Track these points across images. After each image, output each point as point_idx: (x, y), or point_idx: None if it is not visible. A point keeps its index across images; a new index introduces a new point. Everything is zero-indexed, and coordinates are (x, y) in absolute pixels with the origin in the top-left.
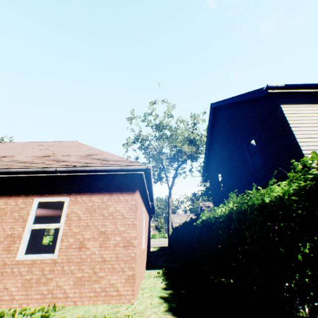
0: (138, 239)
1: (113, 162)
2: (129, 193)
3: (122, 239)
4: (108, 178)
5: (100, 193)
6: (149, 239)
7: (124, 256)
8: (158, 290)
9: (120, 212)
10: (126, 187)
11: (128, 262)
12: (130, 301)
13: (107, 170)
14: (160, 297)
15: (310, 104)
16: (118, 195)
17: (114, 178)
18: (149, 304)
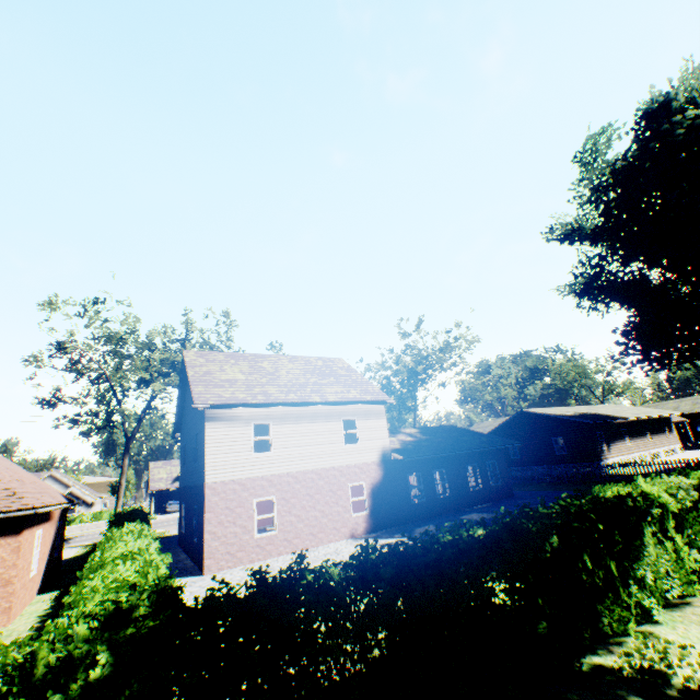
0: (22, 573)
1: None
2: (14, 535)
3: (2, 579)
4: None
5: None
6: (58, 549)
7: (3, 593)
8: (39, 612)
9: (1, 555)
10: (11, 530)
11: (7, 596)
12: (7, 625)
13: None
14: (38, 616)
15: (235, 420)
16: (0, 539)
17: None
18: (25, 622)
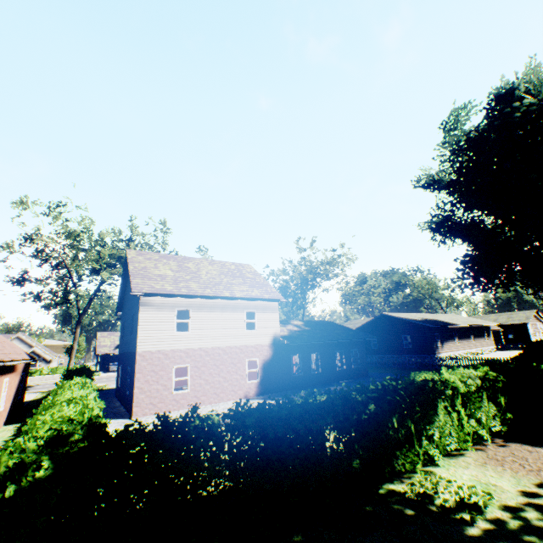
0: None
1: None
2: None
3: None
4: None
5: None
6: (21, 393)
7: None
8: (5, 438)
9: None
10: None
11: None
12: None
13: None
14: (4, 441)
15: (163, 306)
16: None
17: None
18: None
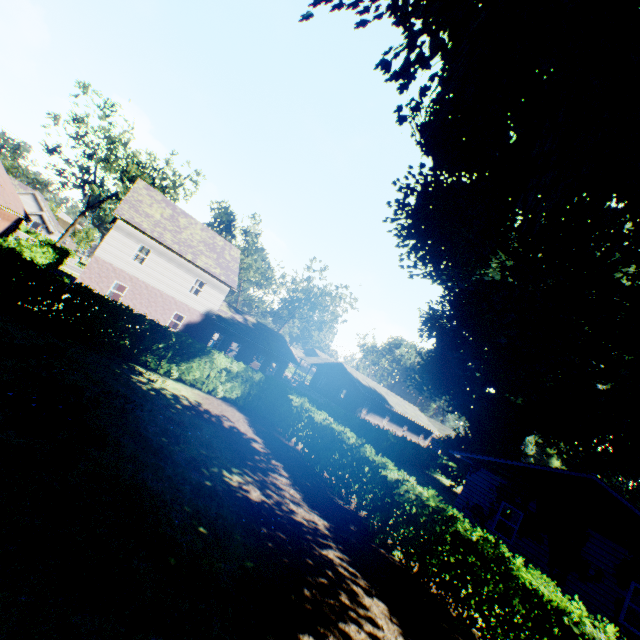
0: None
1: None
2: None
3: None
4: None
5: None
6: (7, 236)
7: None
8: None
9: None
10: None
11: None
12: None
13: None
14: None
15: (132, 236)
16: None
17: None
18: None
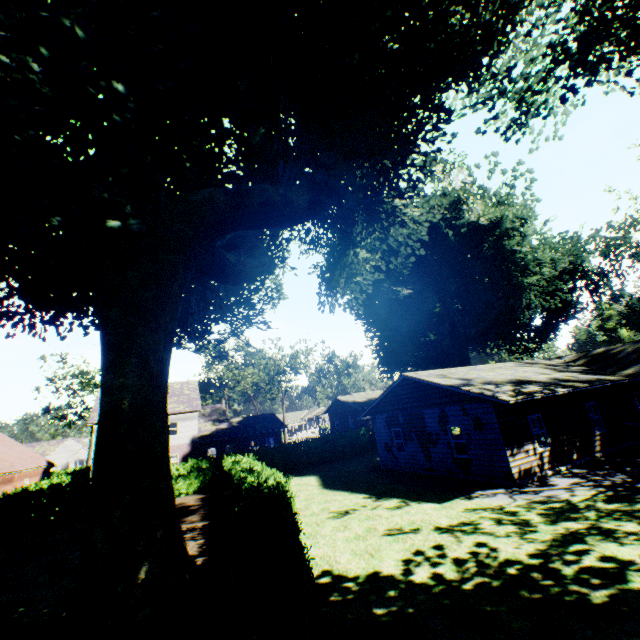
0: None
1: (7, 469)
2: (14, 480)
3: None
4: (4, 476)
5: (1, 482)
6: None
7: None
8: None
9: (9, 488)
10: (13, 478)
11: None
12: None
13: (3, 475)
14: None
15: None
16: (9, 482)
17: (7, 476)
18: None
